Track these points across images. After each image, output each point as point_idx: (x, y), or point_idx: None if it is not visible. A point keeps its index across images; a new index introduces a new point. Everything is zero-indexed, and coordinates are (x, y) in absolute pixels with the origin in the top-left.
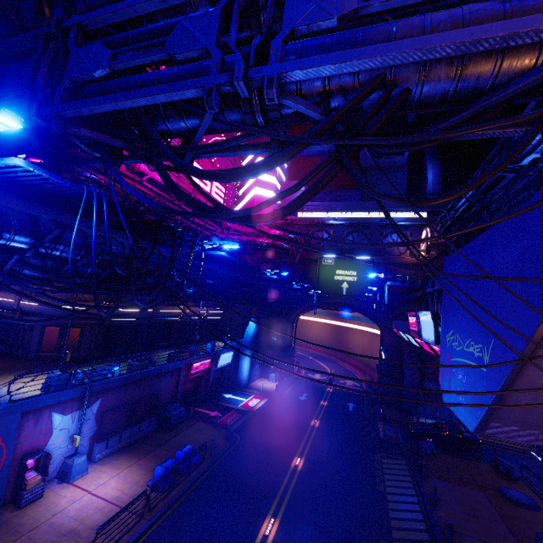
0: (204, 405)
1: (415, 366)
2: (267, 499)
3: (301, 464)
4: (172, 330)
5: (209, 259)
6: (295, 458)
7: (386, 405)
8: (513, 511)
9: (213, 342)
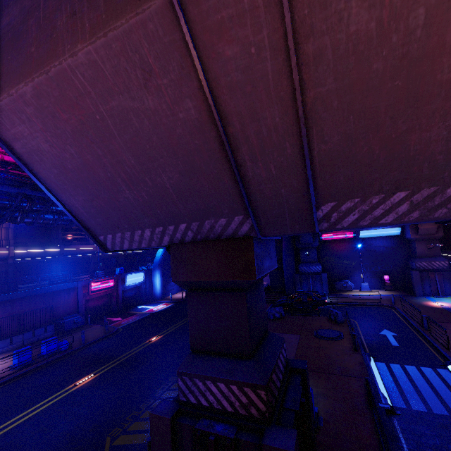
0: (114, 315)
1: (289, 255)
2: (103, 363)
3: (156, 339)
4: (91, 264)
5: (3, 183)
6: (155, 336)
7: (275, 293)
8: (314, 343)
9: (122, 267)
